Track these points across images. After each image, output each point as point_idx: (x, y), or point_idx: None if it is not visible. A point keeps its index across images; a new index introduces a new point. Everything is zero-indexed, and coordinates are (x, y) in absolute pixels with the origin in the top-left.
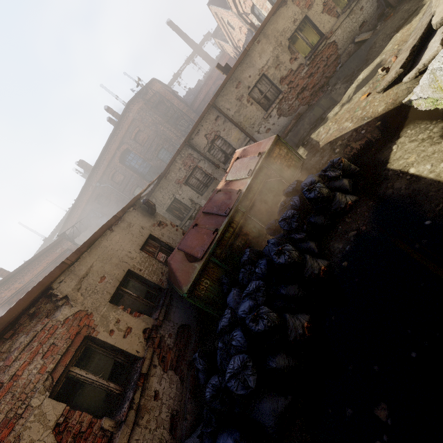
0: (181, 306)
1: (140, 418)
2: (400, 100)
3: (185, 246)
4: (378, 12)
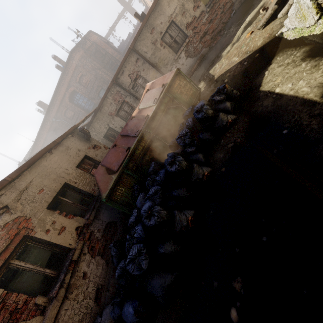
0: (109, 208)
1: (69, 293)
2: (274, 34)
3: (106, 162)
4: None
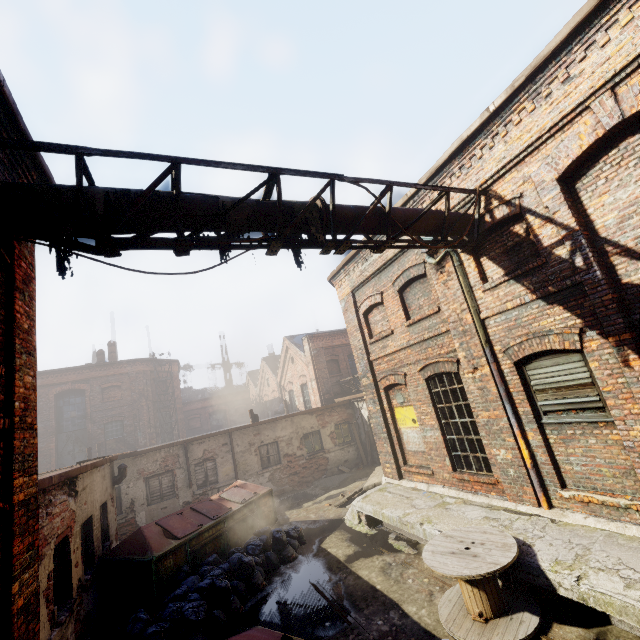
0: (95, 595)
1: None
2: (341, 516)
3: (167, 524)
4: (356, 461)
